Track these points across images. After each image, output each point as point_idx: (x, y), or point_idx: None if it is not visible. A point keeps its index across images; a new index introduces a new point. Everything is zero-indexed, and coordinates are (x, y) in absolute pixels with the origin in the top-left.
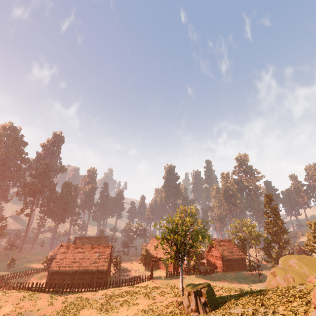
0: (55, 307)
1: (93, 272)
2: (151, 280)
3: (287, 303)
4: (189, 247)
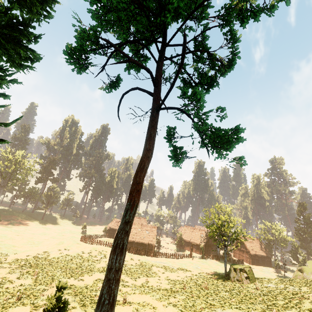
0: (135, 261)
1: (145, 244)
2: (190, 258)
3: (311, 286)
4: (233, 238)
